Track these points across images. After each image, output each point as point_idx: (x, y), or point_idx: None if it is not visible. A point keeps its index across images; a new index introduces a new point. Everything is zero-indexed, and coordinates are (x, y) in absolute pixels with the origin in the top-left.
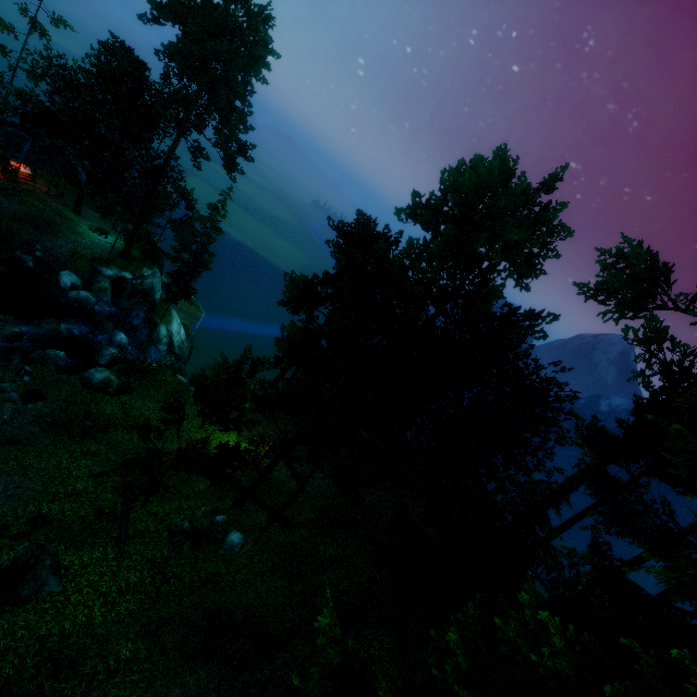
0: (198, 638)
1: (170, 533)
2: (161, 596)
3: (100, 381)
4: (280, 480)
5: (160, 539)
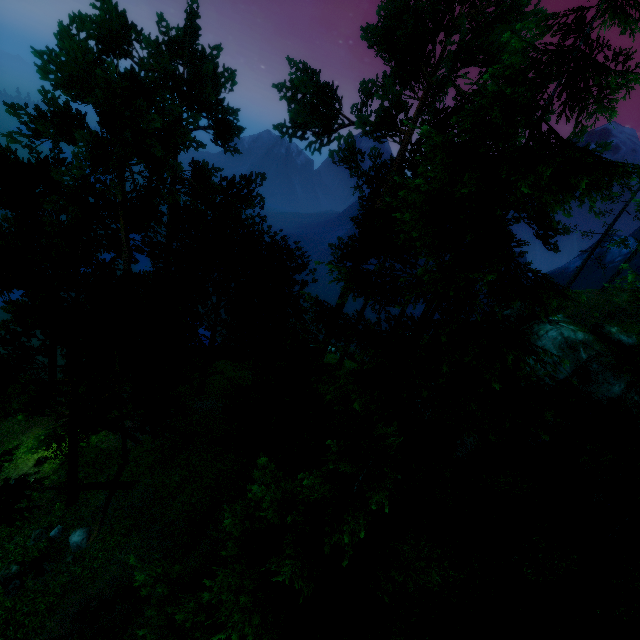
0: None
1: (3, 585)
2: None
3: None
4: (110, 449)
5: None
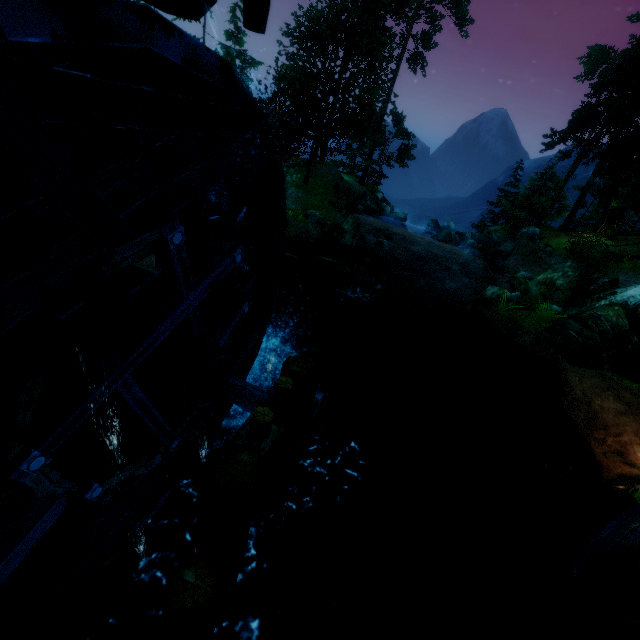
0: None
1: None
2: None
3: (539, 233)
4: None
5: None
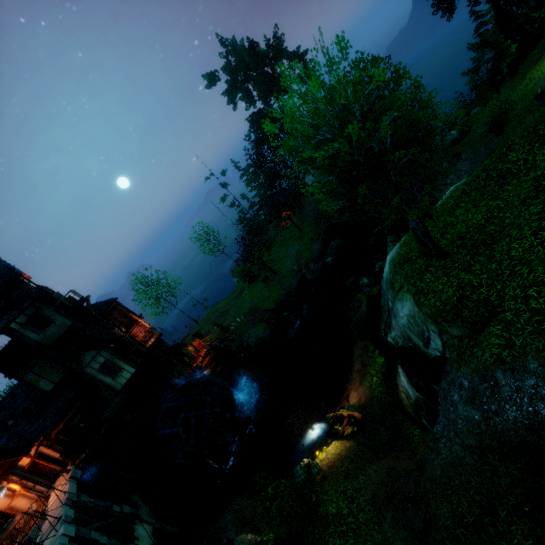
0: None
1: None
2: None
3: (457, 134)
4: None
5: None
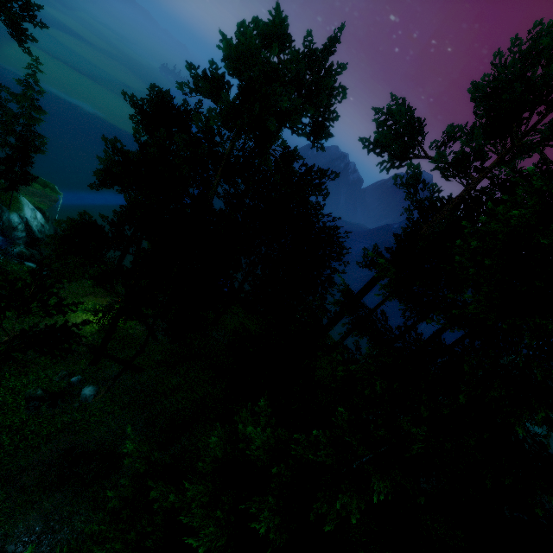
0: (55, 473)
1: (26, 401)
2: (20, 451)
3: None
4: (135, 336)
5: (18, 407)
